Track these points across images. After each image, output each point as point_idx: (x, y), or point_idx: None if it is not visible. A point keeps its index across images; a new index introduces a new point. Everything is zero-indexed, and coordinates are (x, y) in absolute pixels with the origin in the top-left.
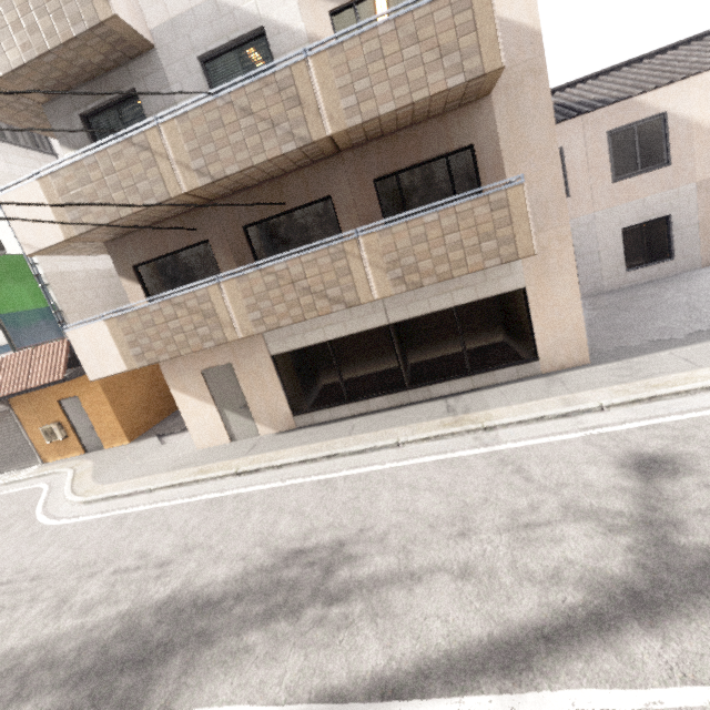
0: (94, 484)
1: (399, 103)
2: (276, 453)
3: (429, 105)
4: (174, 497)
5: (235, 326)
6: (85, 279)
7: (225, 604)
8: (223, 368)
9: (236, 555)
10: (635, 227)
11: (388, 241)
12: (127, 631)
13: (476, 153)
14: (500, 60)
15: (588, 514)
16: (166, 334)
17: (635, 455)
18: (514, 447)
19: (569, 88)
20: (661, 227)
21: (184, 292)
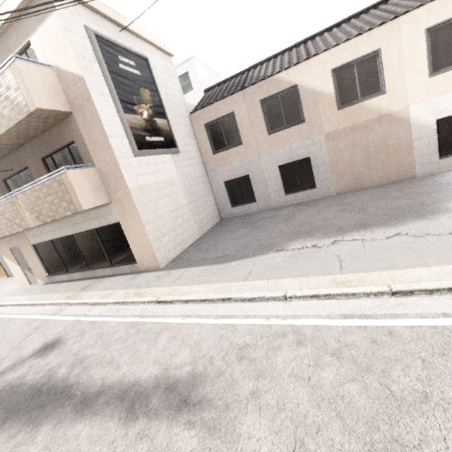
0: None
1: (6, 128)
2: (23, 297)
3: (31, 125)
4: None
5: None
6: None
7: None
8: (17, 249)
9: None
10: (289, 165)
11: (27, 198)
12: None
13: (76, 146)
14: (34, 105)
15: None
16: None
17: (58, 338)
18: (55, 319)
19: (267, 62)
20: (307, 165)
21: None
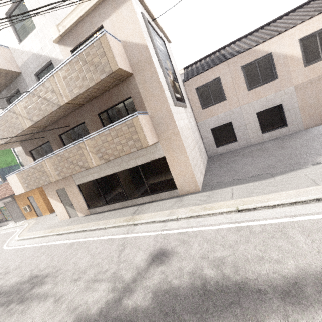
0: (26, 232)
1: (86, 88)
2: (74, 226)
3: (103, 85)
4: (36, 242)
5: (52, 176)
6: None
7: (0, 295)
8: (62, 189)
9: (23, 274)
10: (264, 111)
11: (94, 142)
12: None
13: (133, 100)
14: (117, 66)
15: (116, 279)
16: (33, 179)
17: (161, 249)
18: (133, 236)
19: (233, 44)
20: (279, 110)
21: (35, 163)
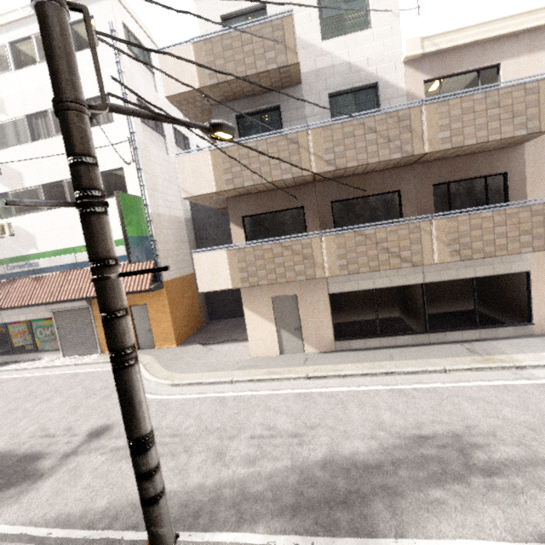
0: (170, 372)
1: (479, 140)
2: (333, 366)
3: (491, 144)
4: (259, 389)
5: (325, 268)
6: (168, 221)
7: (386, 468)
8: (289, 298)
9: (362, 434)
10: None
11: (453, 225)
12: (307, 480)
13: (508, 178)
14: None
15: None
16: (271, 266)
17: None
18: None
19: None
20: None
21: (293, 239)
